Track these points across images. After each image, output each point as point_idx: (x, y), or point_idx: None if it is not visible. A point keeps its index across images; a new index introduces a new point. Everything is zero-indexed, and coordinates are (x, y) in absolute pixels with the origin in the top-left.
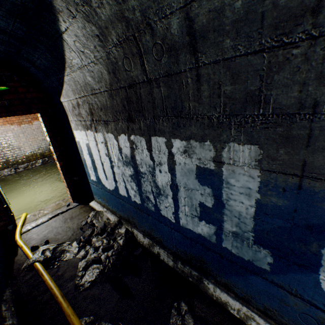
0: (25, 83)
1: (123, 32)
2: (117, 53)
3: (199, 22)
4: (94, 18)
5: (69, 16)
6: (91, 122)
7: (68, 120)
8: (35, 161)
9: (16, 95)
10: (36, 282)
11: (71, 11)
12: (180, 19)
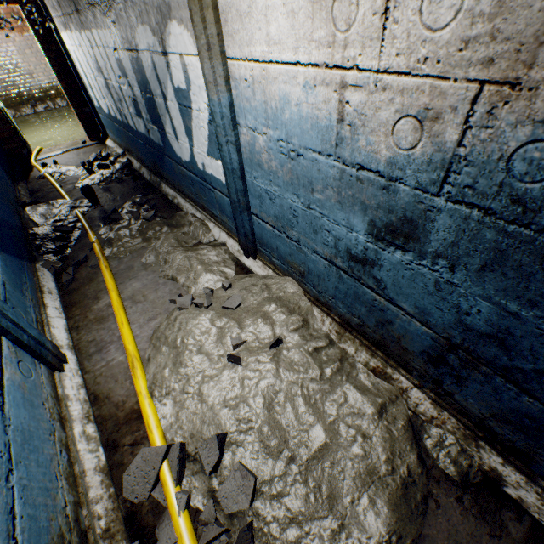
0: None
1: None
2: None
3: None
4: None
5: None
6: (64, 18)
7: (52, 17)
8: (57, 99)
9: None
10: (46, 184)
11: None
12: None
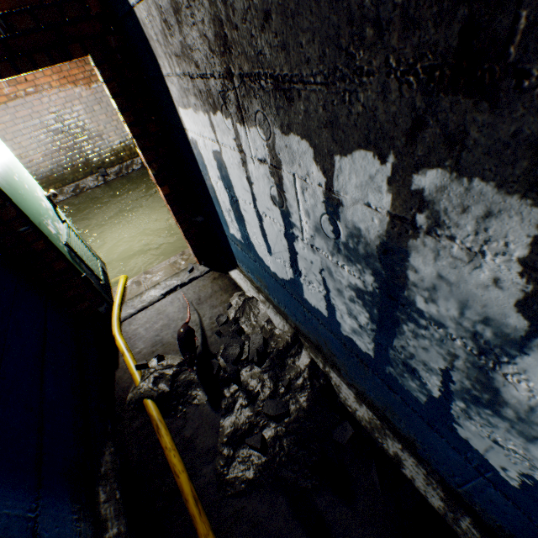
0: None
1: None
2: None
3: None
4: None
5: None
6: (224, 83)
7: (160, 74)
8: (130, 160)
9: None
10: (150, 440)
11: None
12: None
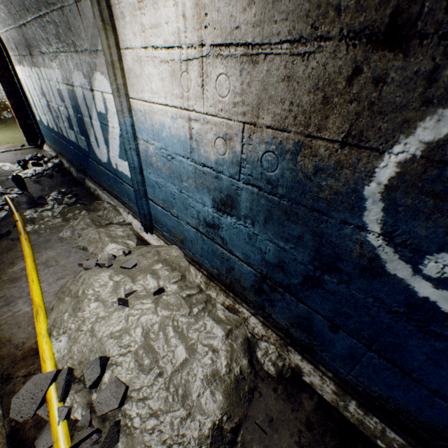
0: None
1: None
2: None
3: None
4: None
5: None
6: (20, 57)
7: (9, 55)
8: (4, 111)
9: None
10: None
11: None
12: None
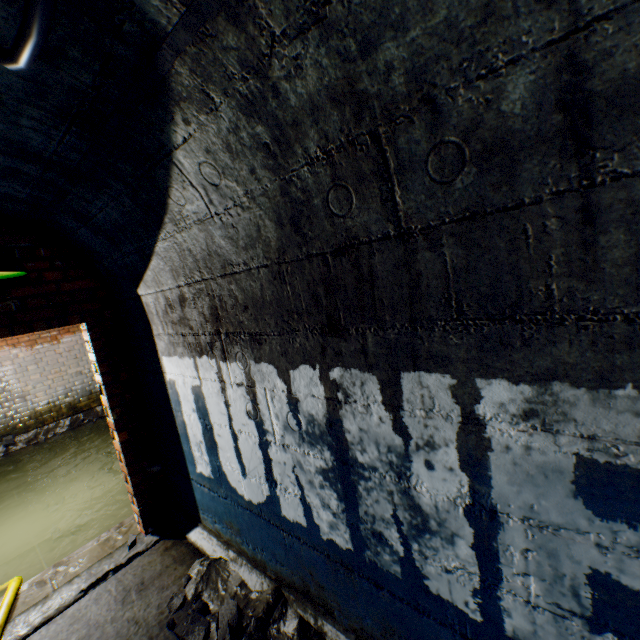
0: (62, 261)
1: (343, 128)
2: (313, 178)
3: (612, 71)
4: (268, 104)
5: (201, 108)
6: (213, 337)
7: (150, 334)
8: (54, 422)
9: (38, 286)
10: None
11: (211, 95)
12: (539, 71)
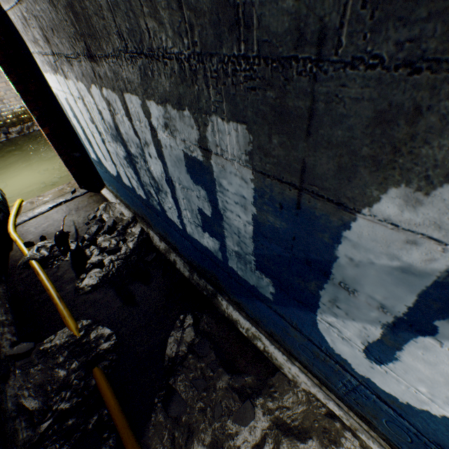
0: None
1: None
2: None
3: None
4: None
5: None
6: (54, 58)
7: (30, 52)
8: (31, 122)
9: None
10: (33, 281)
11: None
12: None
